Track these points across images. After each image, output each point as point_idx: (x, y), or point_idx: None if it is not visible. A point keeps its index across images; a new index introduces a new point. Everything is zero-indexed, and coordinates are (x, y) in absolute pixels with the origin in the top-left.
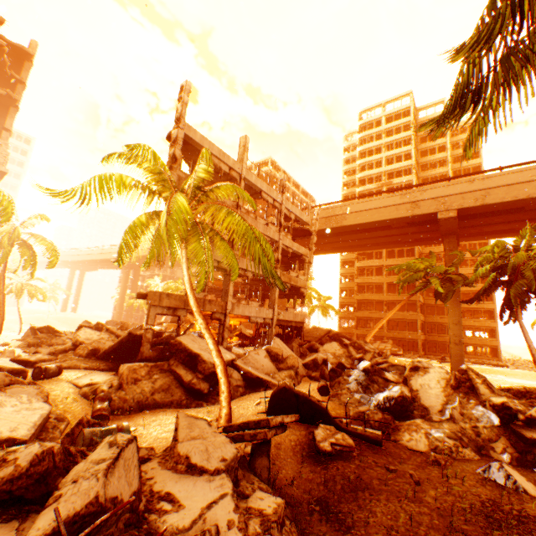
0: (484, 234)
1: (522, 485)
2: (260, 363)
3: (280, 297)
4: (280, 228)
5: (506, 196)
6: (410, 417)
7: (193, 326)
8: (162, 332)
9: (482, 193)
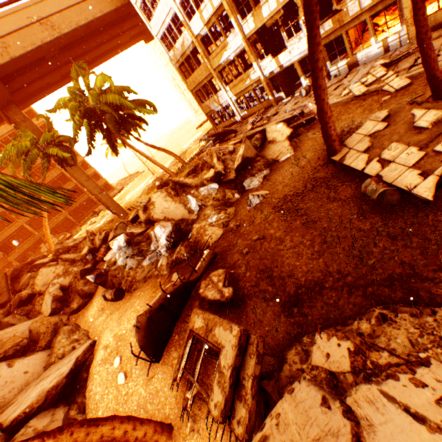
0: (33, 97)
1: (264, 193)
2: (19, 375)
3: None
4: None
5: (26, 45)
6: (186, 232)
7: None
8: None
9: (0, 44)
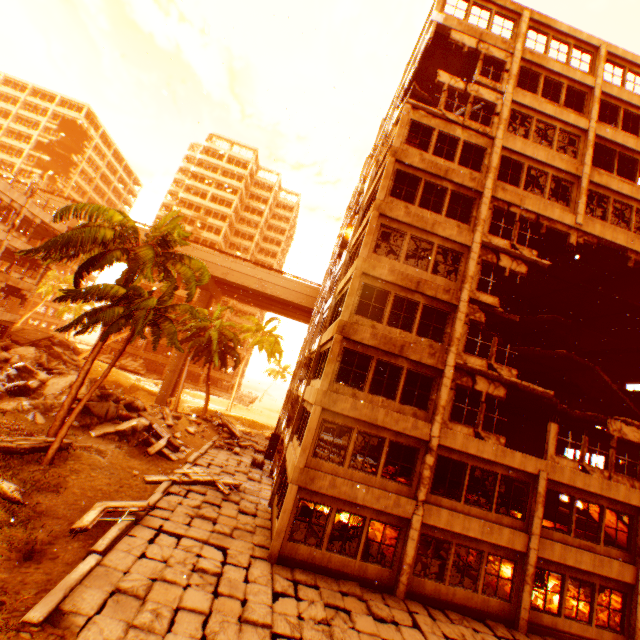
0: (238, 298)
1: (38, 419)
2: None
3: None
4: (13, 229)
5: (239, 280)
6: (27, 397)
7: None
8: None
9: (229, 271)
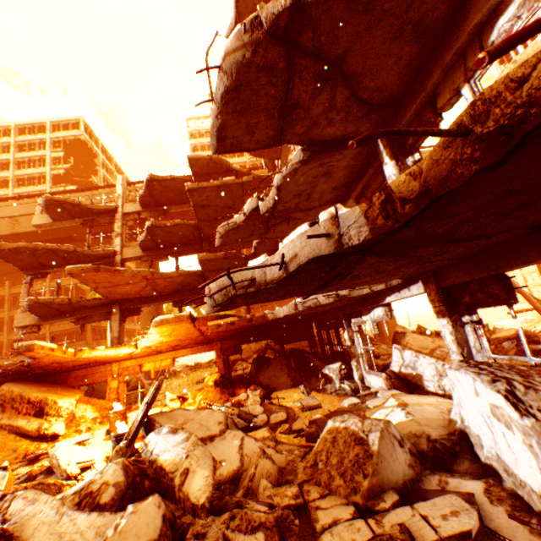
0: None
1: None
2: None
3: None
4: None
5: None
6: None
7: (46, 408)
8: (134, 477)
9: None
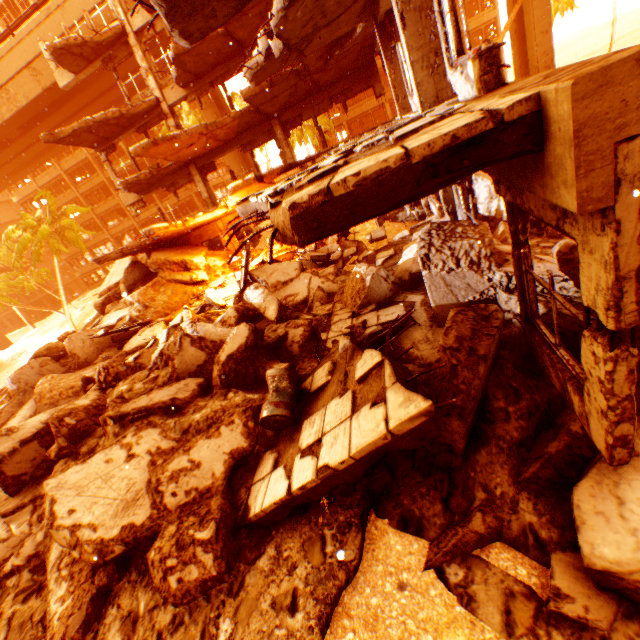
0: None
1: None
2: None
3: (324, 110)
4: None
5: None
6: None
7: (188, 266)
8: (243, 312)
9: None
